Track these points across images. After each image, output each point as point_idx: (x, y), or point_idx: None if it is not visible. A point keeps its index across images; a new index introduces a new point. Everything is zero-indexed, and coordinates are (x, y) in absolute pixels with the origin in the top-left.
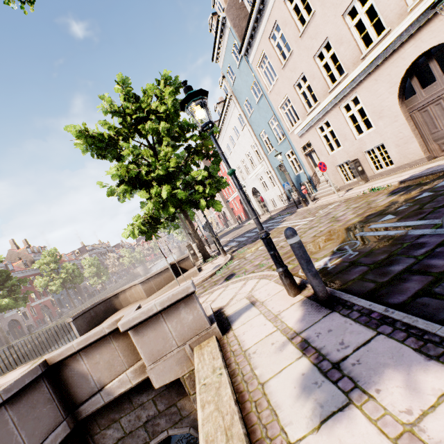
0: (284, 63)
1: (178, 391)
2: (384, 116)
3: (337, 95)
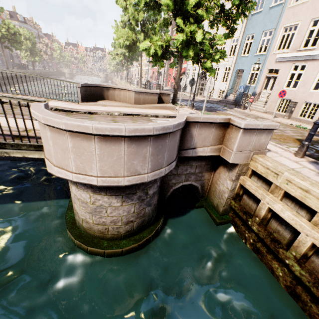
0: None
1: (207, 168)
2: None
3: None
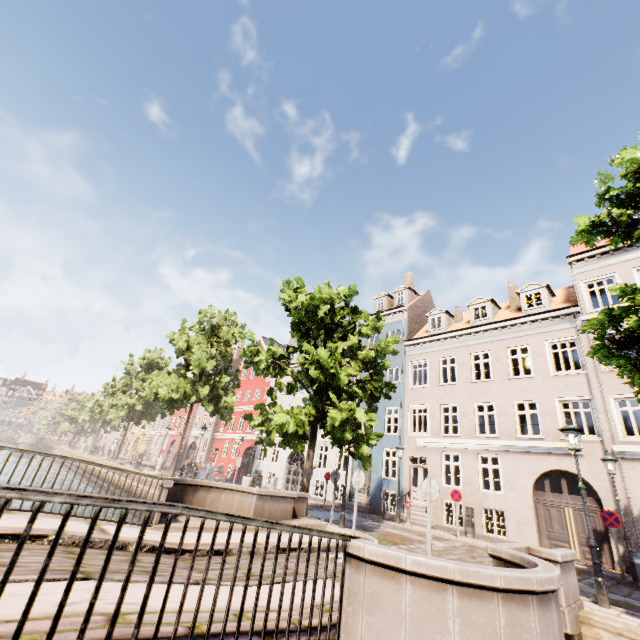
0: (444, 384)
1: None
2: (516, 490)
3: (482, 444)
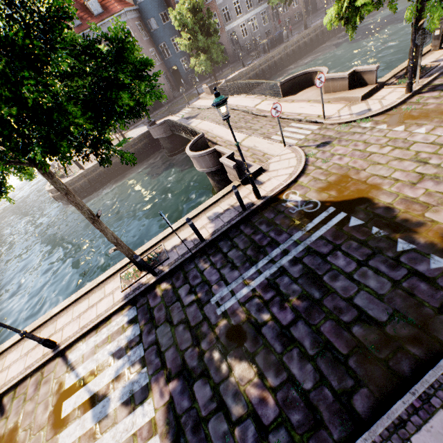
0: None
1: None
2: None
3: None
